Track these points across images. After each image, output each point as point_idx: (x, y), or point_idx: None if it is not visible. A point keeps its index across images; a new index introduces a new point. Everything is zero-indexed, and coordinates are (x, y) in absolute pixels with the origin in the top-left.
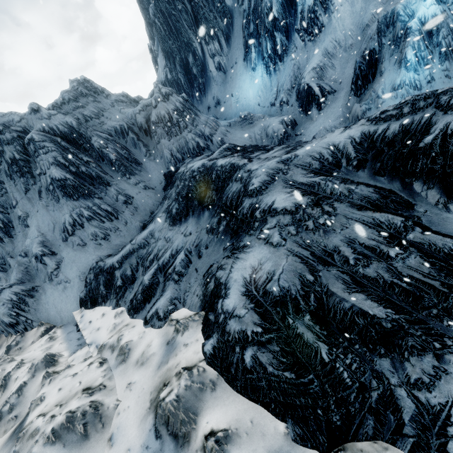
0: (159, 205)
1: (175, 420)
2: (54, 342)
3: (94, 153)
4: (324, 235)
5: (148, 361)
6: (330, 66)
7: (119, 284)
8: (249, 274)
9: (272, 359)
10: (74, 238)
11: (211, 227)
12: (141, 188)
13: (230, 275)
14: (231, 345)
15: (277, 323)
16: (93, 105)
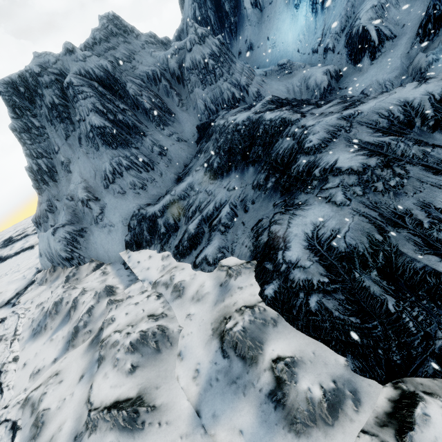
0: (193, 158)
1: (243, 345)
2: (107, 276)
3: (129, 101)
4: (394, 197)
5: (203, 298)
6: (394, 4)
7: (163, 231)
8: (311, 230)
9: (337, 305)
10: (115, 186)
11: (257, 183)
12: (175, 140)
13: (288, 230)
14: (294, 291)
15: (342, 276)
16: (123, 47)
